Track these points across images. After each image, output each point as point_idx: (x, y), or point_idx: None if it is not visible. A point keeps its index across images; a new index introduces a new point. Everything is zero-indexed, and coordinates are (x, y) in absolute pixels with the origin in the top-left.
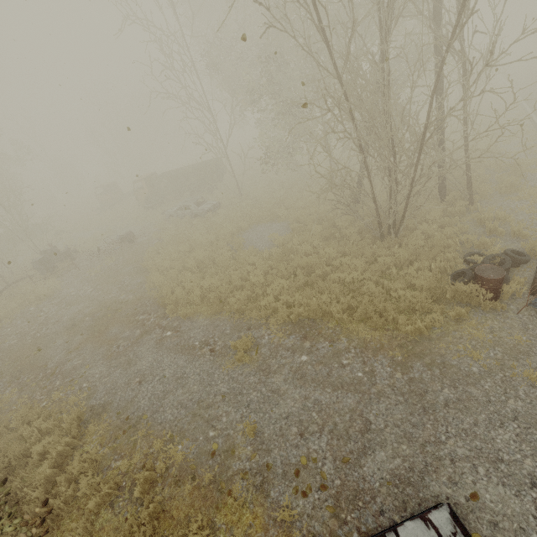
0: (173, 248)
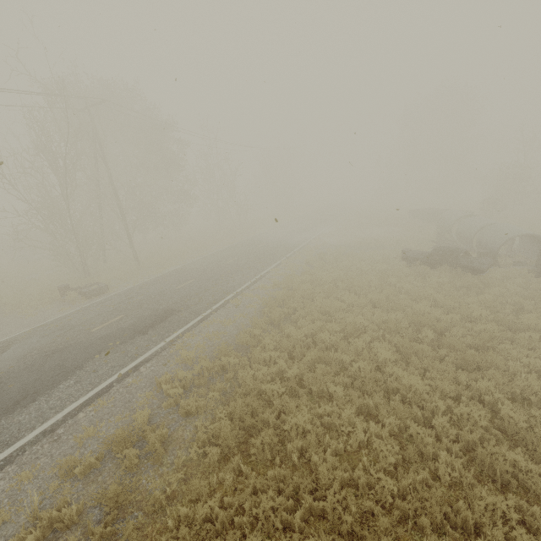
0: None
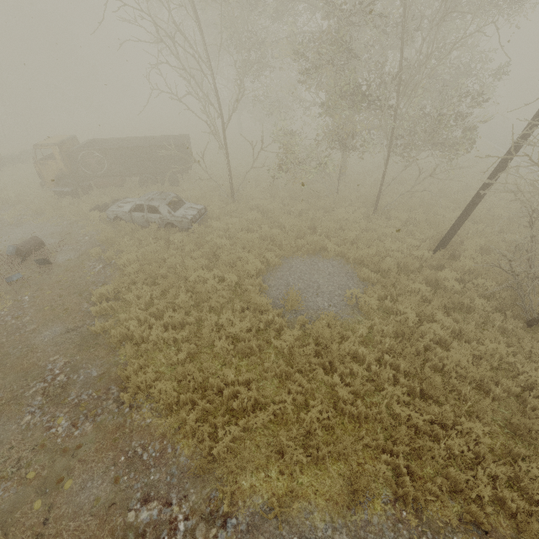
0: (154, 294)
